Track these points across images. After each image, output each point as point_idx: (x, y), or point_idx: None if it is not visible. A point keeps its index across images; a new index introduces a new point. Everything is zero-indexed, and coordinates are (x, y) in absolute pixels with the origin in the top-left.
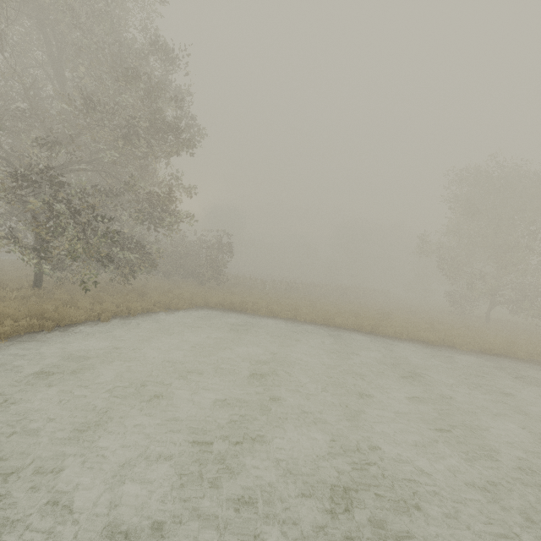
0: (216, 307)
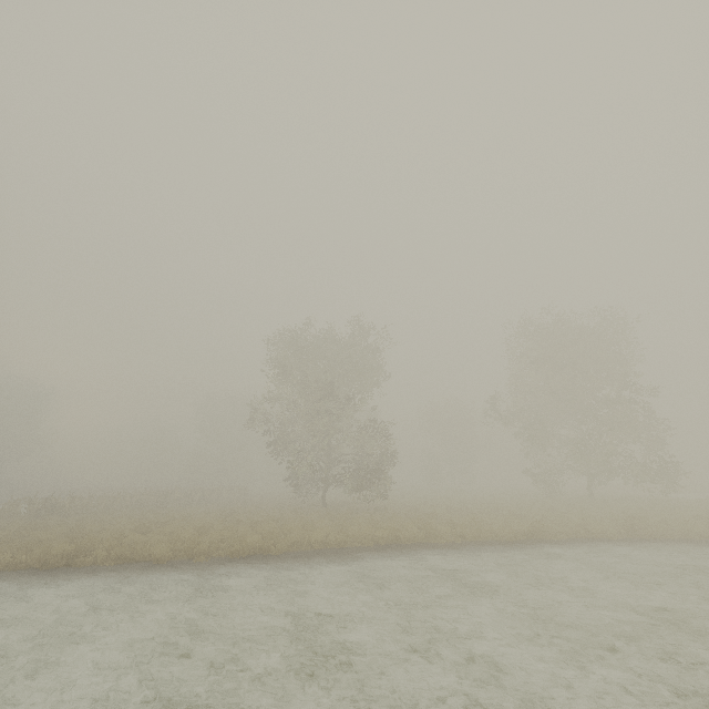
0: None
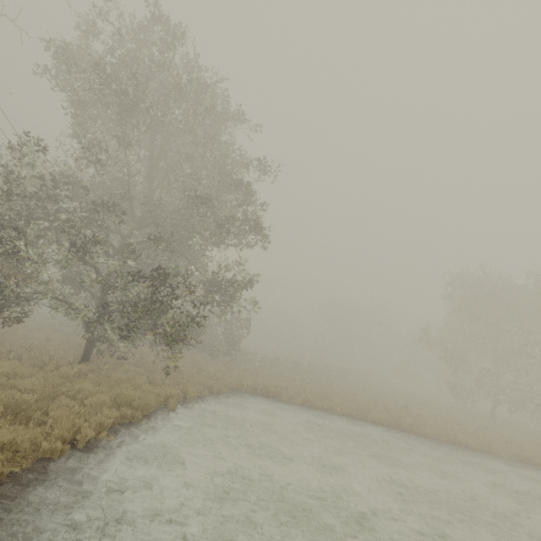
0: (249, 390)
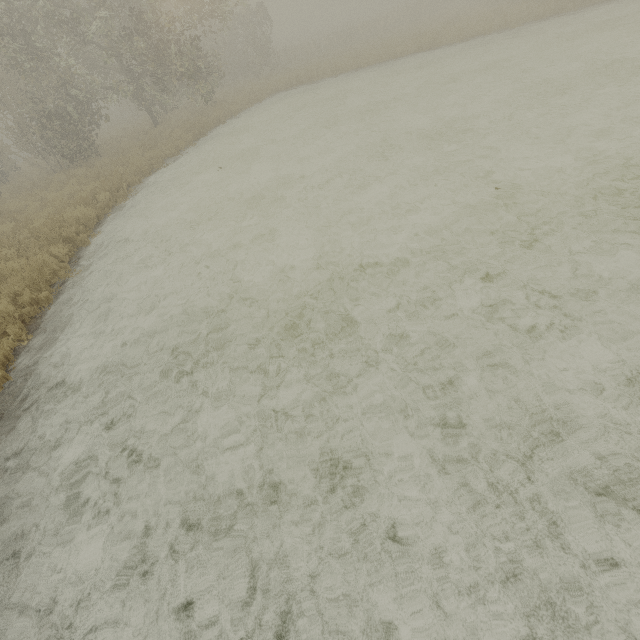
0: (287, 88)
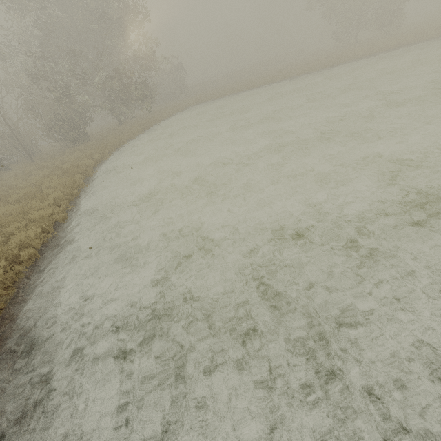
0: (194, 105)
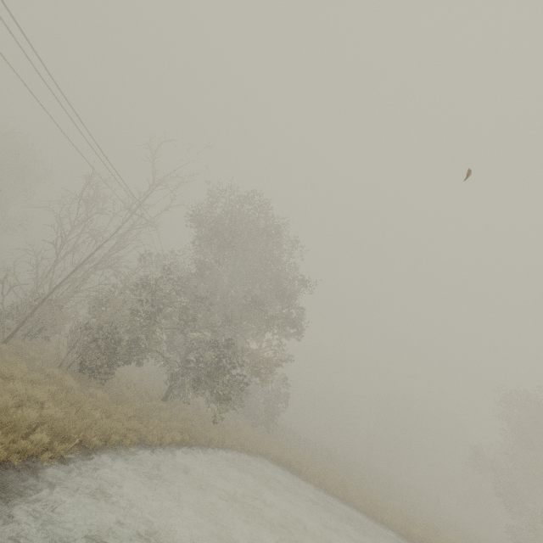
0: (274, 459)
